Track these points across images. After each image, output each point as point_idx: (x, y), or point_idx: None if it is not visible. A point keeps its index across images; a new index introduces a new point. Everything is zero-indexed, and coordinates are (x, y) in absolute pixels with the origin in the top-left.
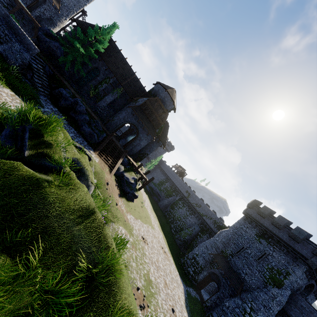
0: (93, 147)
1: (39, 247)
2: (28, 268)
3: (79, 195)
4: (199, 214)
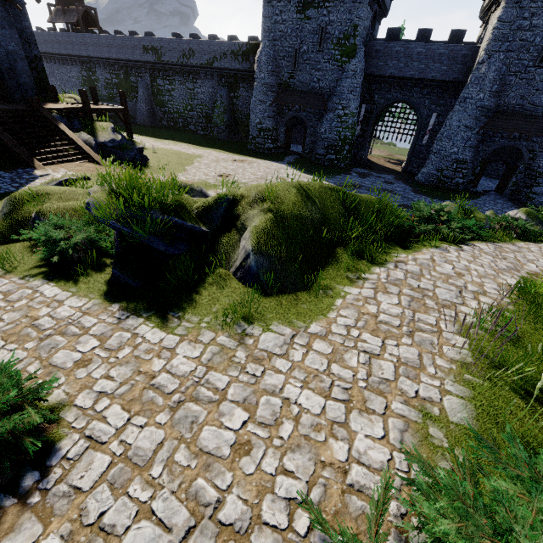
0: (15, 166)
1: (333, 231)
2: (344, 240)
3: (281, 192)
4: (205, 67)
